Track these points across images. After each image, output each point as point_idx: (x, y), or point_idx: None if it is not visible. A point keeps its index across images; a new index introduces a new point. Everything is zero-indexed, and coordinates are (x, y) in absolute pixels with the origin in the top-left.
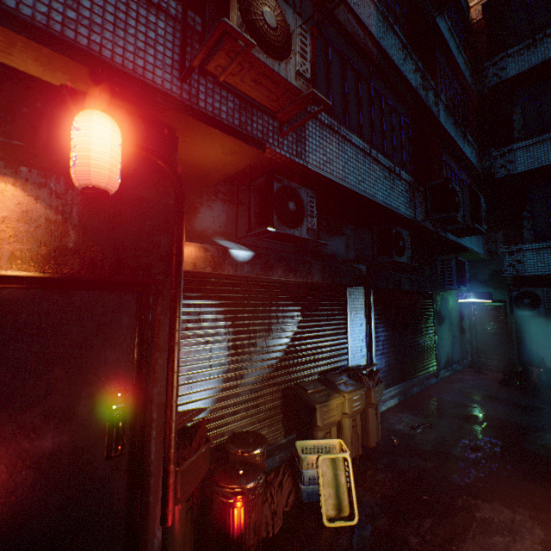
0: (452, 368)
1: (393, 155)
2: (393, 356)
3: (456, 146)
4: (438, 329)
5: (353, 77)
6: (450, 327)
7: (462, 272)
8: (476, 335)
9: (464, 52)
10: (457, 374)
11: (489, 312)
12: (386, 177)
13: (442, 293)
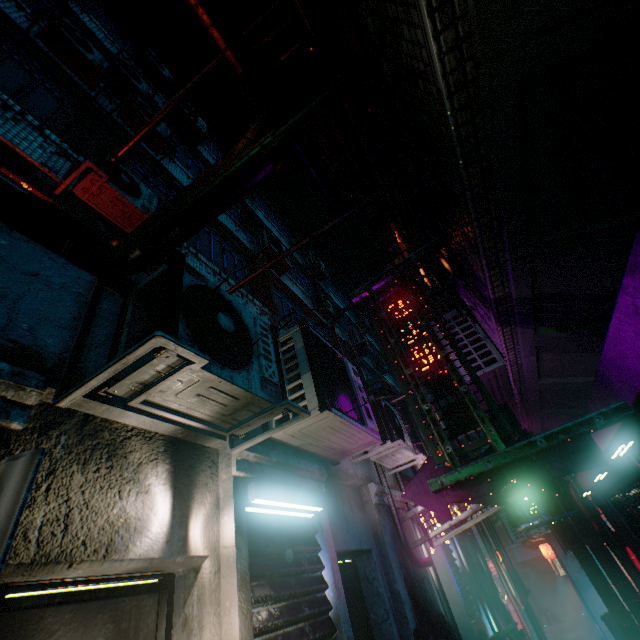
0: None
1: None
2: None
3: None
4: None
5: None
6: None
7: None
8: None
9: None
10: None
11: None
12: None
13: None
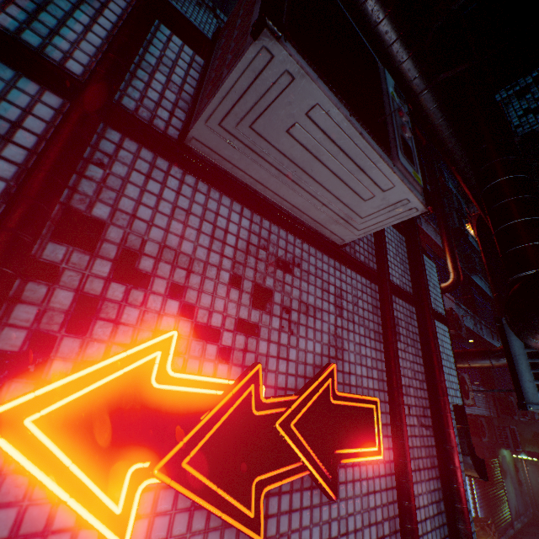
0: (520, 519)
1: (472, 377)
2: (486, 508)
3: (494, 346)
4: (504, 482)
5: (454, 345)
6: (511, 480)
7: (515, 437)
8: (532, 487)
9: (482, 274)
10: (526, 526)
11: (538, 467)
12: (475, 395)
13: (504, 454)
